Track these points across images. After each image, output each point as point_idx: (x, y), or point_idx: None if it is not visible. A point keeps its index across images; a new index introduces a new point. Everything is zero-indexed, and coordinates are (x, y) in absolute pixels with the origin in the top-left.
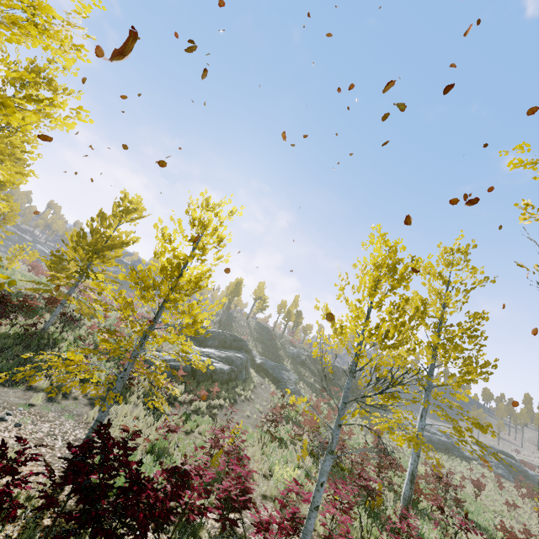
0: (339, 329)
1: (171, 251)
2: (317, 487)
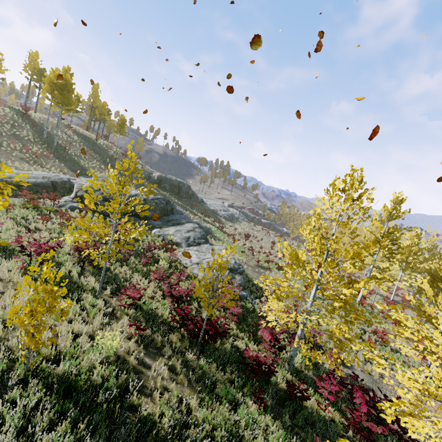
0: None
1: None
2: None
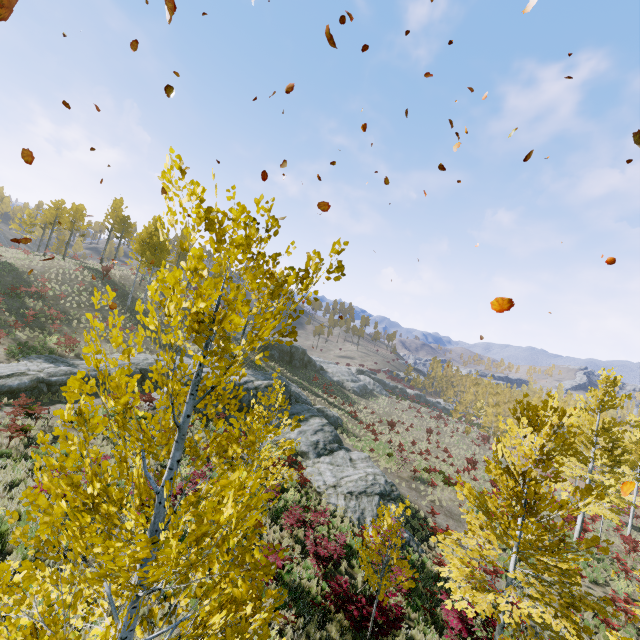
0: None
1: None
2: None
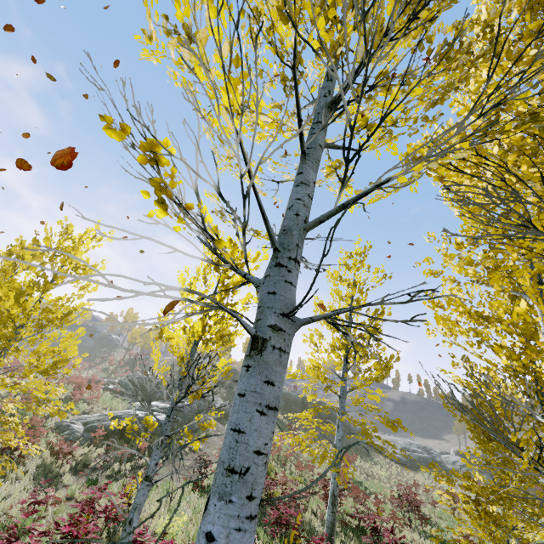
0: (170, 335)
1: (8, 283)
2: (125, 526)
